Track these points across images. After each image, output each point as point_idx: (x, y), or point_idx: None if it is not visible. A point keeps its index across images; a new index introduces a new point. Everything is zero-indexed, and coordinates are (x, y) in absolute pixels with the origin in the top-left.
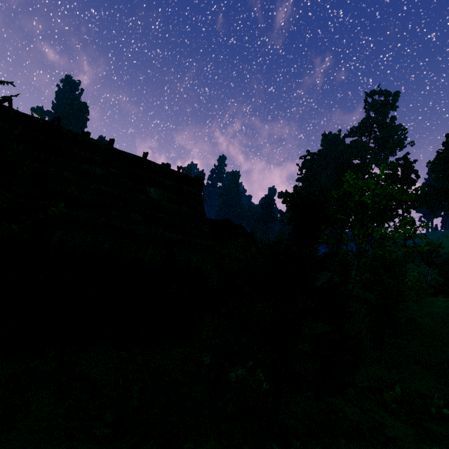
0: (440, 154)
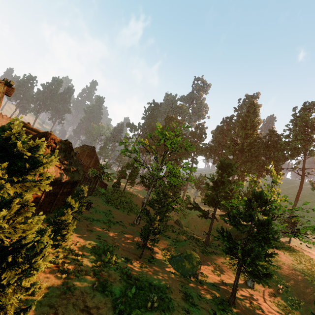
0: (218, 128)
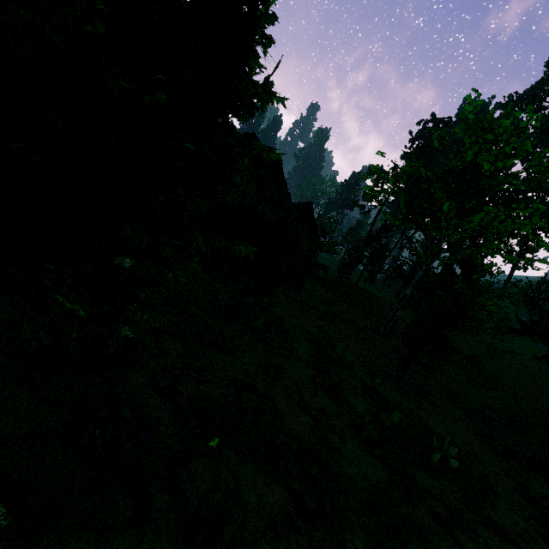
0: None
